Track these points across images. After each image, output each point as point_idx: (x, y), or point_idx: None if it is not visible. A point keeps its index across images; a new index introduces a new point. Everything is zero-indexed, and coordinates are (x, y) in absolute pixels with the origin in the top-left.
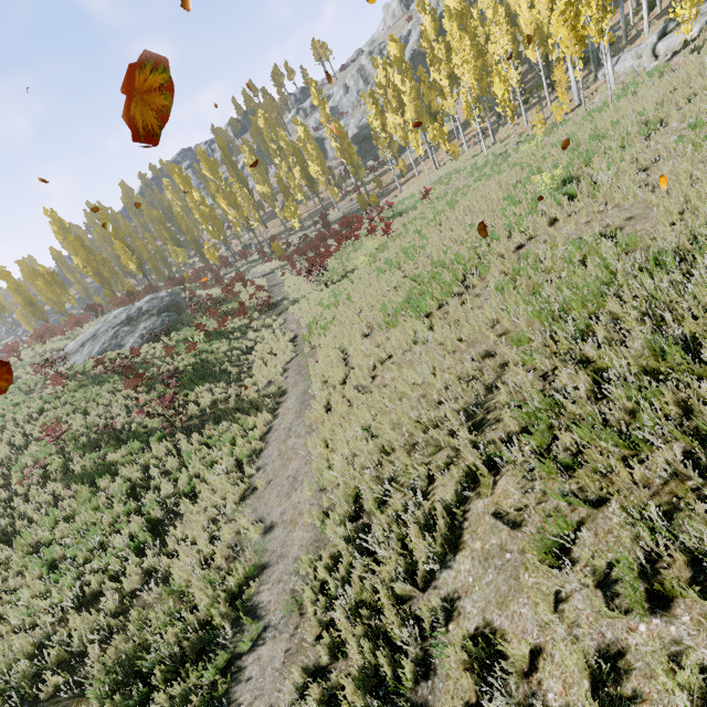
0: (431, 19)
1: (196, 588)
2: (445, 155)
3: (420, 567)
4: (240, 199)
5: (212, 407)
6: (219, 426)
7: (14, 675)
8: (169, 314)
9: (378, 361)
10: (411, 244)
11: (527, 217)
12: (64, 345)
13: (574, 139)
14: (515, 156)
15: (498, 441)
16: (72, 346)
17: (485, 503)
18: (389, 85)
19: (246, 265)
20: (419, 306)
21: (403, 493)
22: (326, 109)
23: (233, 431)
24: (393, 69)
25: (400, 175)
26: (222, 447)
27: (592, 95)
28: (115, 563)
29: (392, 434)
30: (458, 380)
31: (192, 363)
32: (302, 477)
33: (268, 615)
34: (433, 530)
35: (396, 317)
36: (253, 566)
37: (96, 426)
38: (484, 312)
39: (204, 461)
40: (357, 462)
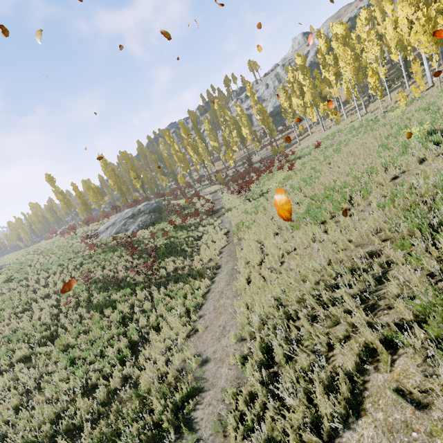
0: (324, 41)
1: (154, 396)
2: (330, 122)
3: (326, 424)
4: (200, 149)
5: (174, 271)
6: (177, 285)
7: (41, 433)
8: (155, 213)
9: (285, 252)
10: (308, 176)
11: (400, 157)
12: (98, 227)
13: (435, 106)
14: (383, 120)
15: (394, 325)
16: (102, 228)
17: (384, 377)
18: (295, 82)
19: (200, 187)
20: (316, 216)
21: (307, 353)
22: (254, 97)
23: (185, 289)
24: (298, 72)
25: (299, 134)
26: (178, 299)
27: (442, 79)
28: (107, 367)
29: (298, 306)
30: (350, 271)
31: (165, 243)
32: (229, 328)
33: (201, 430)
34: (335, 391)
35: (298, 223)
36: (192, 388)
37: (108, 276)
38: (368, 222)
39: (167, 306)
40: (270, 323)
